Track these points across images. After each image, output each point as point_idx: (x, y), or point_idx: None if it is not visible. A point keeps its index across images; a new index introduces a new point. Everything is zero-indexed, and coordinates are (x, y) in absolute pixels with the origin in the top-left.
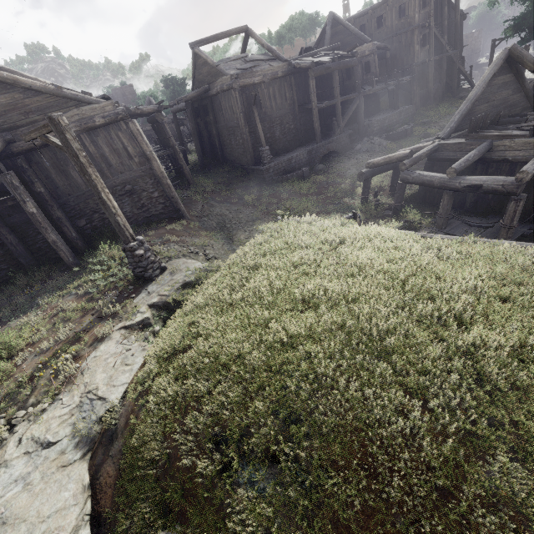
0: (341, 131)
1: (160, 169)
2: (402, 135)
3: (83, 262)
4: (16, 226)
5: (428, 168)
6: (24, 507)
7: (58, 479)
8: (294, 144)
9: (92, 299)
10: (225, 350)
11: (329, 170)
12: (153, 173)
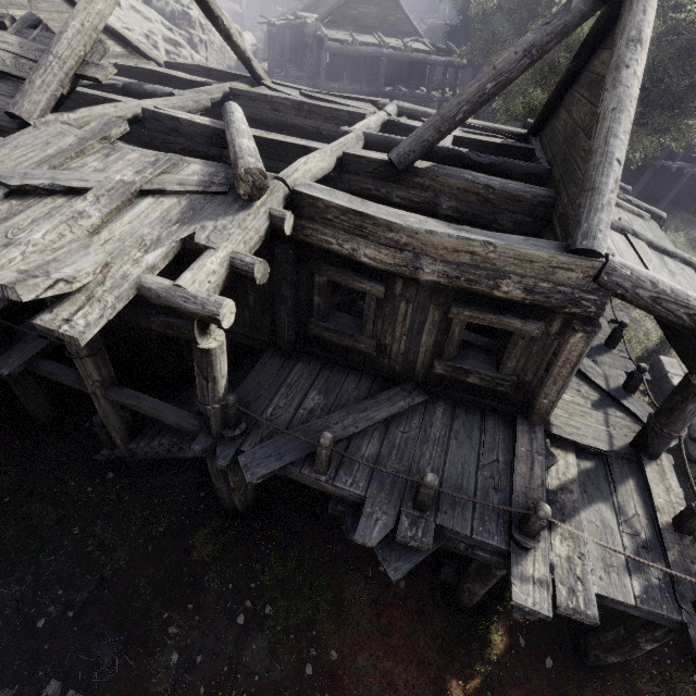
0: None
1: None
2: None
3: None
4: None
5: None
6: None
7: None
8: None
9: None
10: None
11: None
12: None
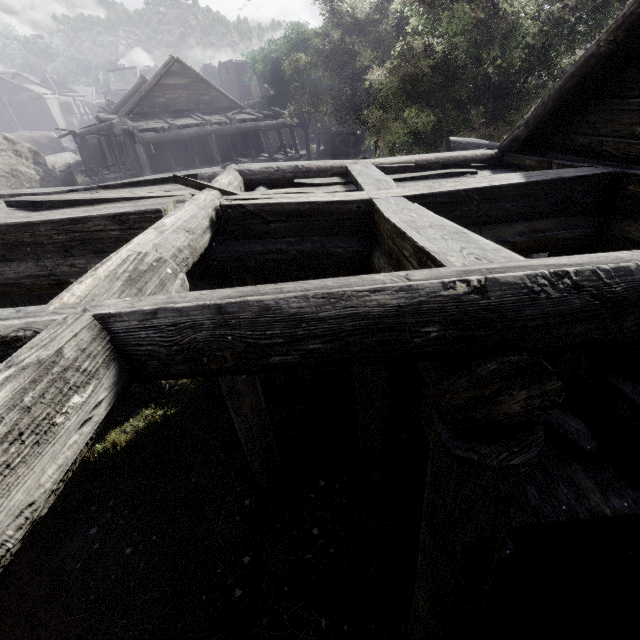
0: None
1: (53, 117)
2: None
3: None
4: (8, 122)
5: None
6: None
7: None
8: None
9: None
10: None
11: None
12: (51, 117)
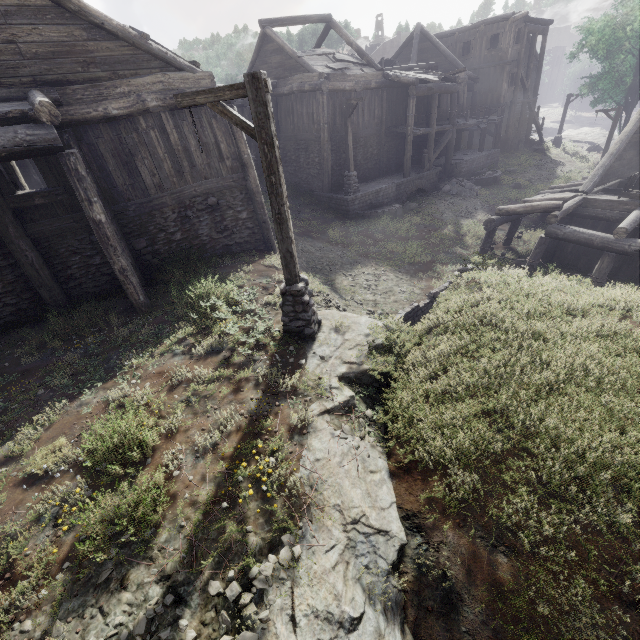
0: (430, 166)
1: (256, 181)
2: (491, 182)
3: (156, 303)
4: (40, 238)
5: (565, 223)
6: None
7: None
8: (374, 174)
9: (229, 363)
10: (621, 458)
11: (423, 211)
12: (245, 186)
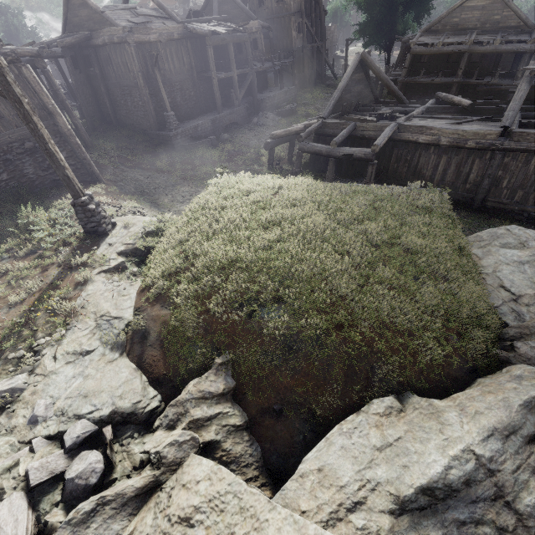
0: (239, 103)
1: (67, 126)
2: (289, 113)
3: None
4: None
5: (316, 141)
6: (96, 386)
7: (111, 369)
8: (196, 112)
9: (42, 257)
10: (226, 256)
11: (235, 140)
12: (57, 130)
